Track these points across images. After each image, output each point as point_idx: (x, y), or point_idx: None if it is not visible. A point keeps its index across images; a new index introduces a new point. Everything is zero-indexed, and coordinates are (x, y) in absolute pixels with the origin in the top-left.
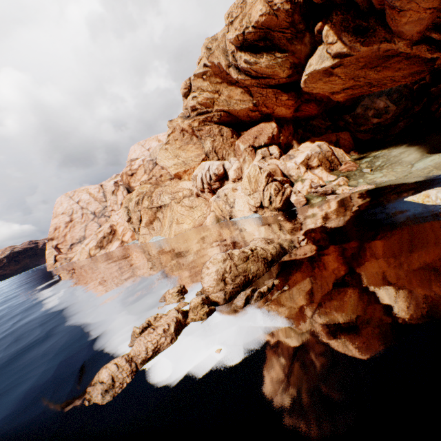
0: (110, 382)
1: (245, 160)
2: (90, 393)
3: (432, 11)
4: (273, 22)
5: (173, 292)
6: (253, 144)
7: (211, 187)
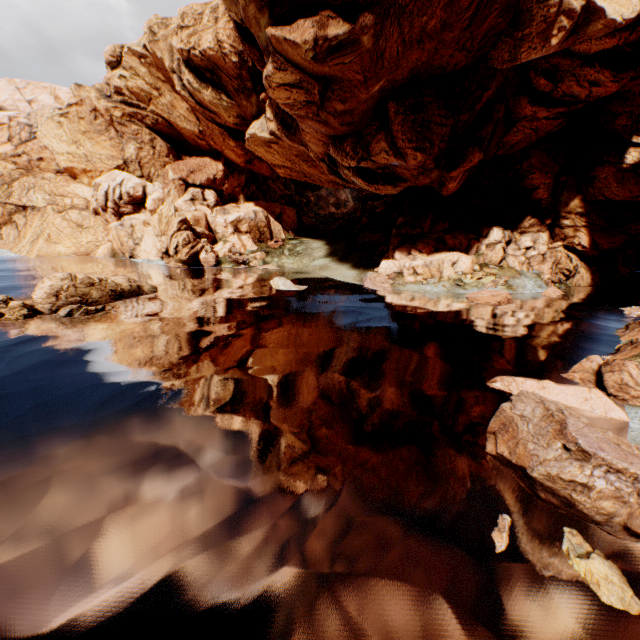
0: None
1: (171, 193)
2: None
3: (324, 144)
4: (221, 63)
5: None
6: (187, 178)
7: (120, 209)
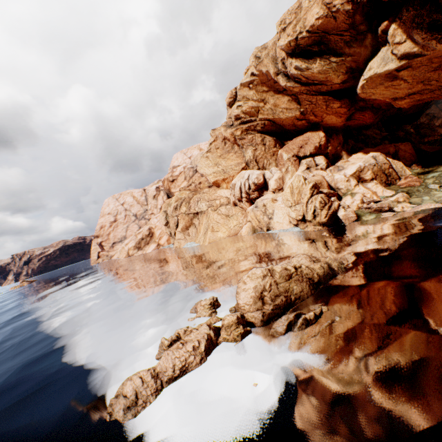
0: (133, 398)
1: (288, 170)
2: (112, 406)
3: None
4: (330, 25)
5: (205, 304)
6: (298, 153)
7: (249, 196)
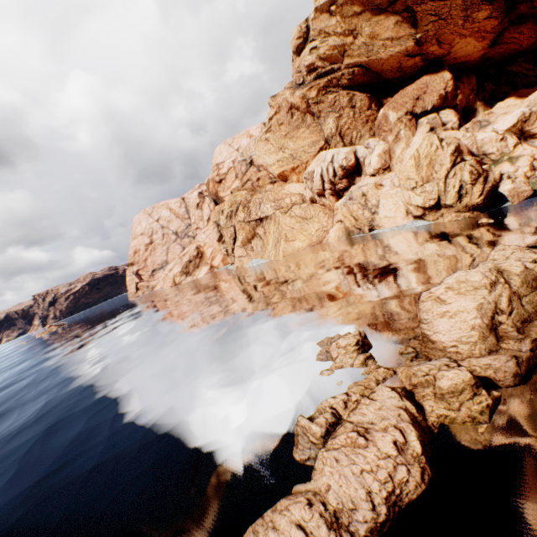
0: None
1: (399, 136)
2: None
3: None
4: None
5: (348, 345)
6: (413, 109)
7: (335, 187)
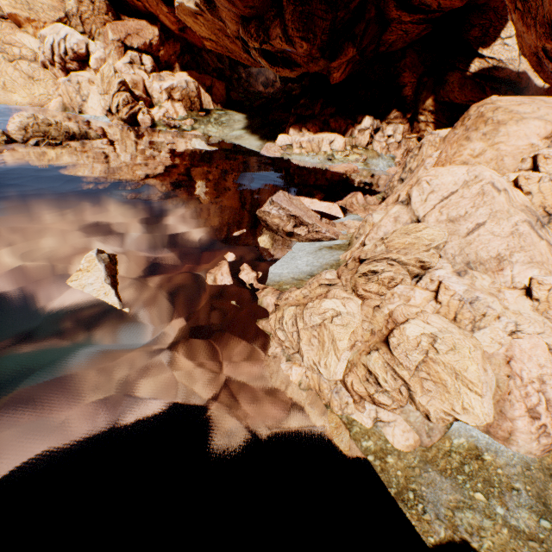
0: None
1: (111, 54)
2: None
3: (237, 23)
4: None
5: None
6: (126, 41)
7: (67, 65)
